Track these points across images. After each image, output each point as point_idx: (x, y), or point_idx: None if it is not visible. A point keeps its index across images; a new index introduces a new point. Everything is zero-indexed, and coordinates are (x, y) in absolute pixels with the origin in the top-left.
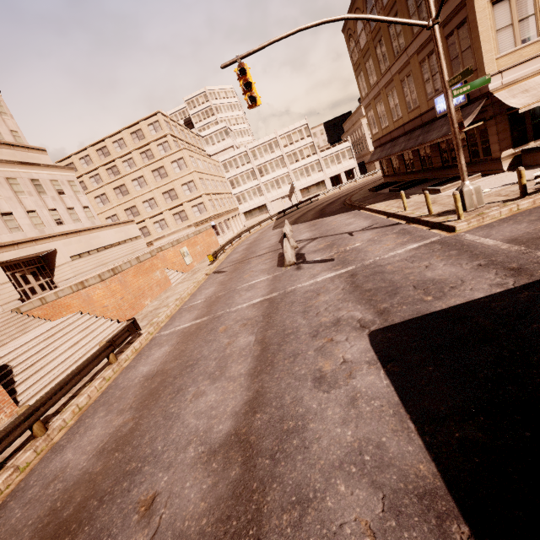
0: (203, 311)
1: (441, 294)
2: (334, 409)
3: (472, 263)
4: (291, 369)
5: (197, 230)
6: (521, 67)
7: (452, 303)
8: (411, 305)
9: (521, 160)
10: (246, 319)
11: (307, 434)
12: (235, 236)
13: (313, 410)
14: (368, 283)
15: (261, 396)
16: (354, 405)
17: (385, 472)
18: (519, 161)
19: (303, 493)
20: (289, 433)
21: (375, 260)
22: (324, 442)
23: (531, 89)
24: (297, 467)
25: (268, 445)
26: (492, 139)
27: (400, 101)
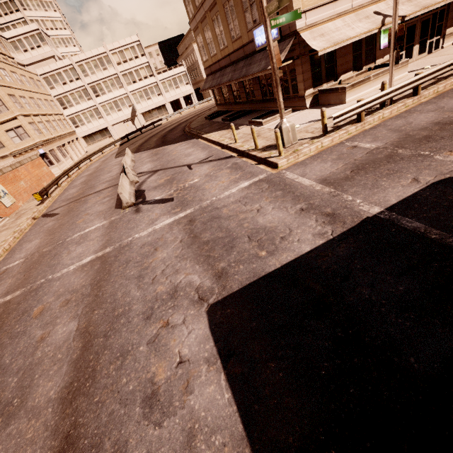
0: (18, 280)
1: (274, 248)
2: None
3: (296, 207)
4: (117, 384)
5: (15, 162)
6: (319, 11)
7: (284, 260)
8: (247, 264)
9: (318, 99)
10: (71, 292)
11: None
12: (72, 166)
13: None
14: (206, 232)
15: (71, 446)
16: (192, 448)
17: None
18: (317, 100)
19: None
20: None
21: (212, 201)
22: None
23: (326, 33)
24: None
25: None
26: (299, 78)
27: (224, 28)
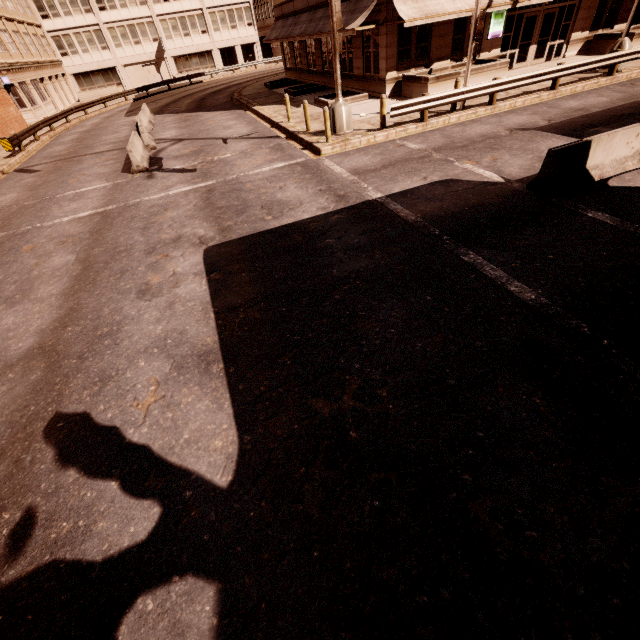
0: None
1: (280, 215)
2: (152, 313)
3: (316, 188)
4: (116, 285)
5: None
6: None
7: (284, 222)
8: (252, 224)
9: (401, 88)
10: (66, 236)
11: (120, 335)
12: (57, 115)
13: (131, 316)
14: (222, 200)
15: (75, 312)
16: (171, 308)
17: (180, 348)
18: (400, 89)
19: (106, 374)
20: (102, 337)
21: (239, 176)
22: (135, 338)
23: None
24: (105, 359)
25: (78, 350)
26: (382, 53)
27: None
